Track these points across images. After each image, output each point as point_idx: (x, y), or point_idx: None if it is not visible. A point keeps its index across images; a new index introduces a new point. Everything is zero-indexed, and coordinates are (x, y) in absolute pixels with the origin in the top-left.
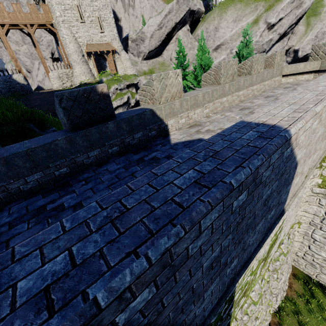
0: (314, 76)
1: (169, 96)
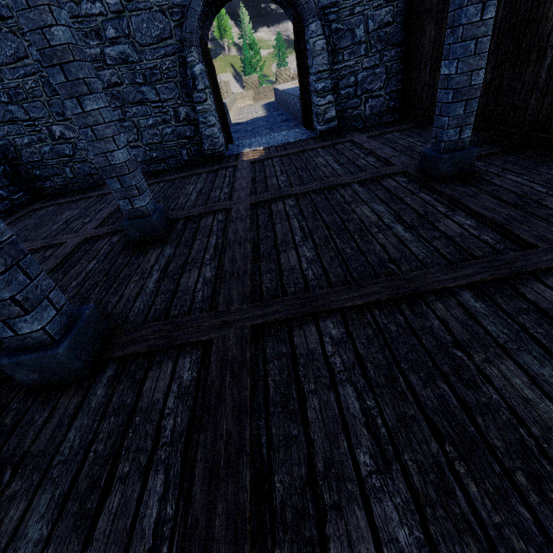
0: (254, 101)
1: None
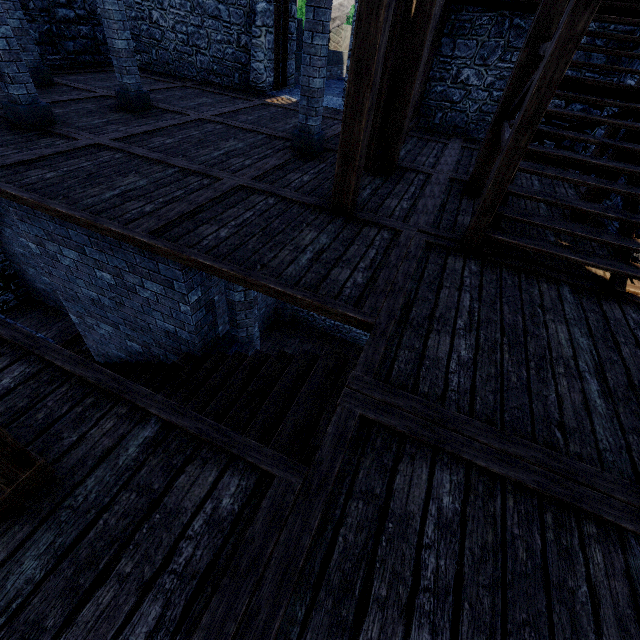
0: None
1: (345, 46)
